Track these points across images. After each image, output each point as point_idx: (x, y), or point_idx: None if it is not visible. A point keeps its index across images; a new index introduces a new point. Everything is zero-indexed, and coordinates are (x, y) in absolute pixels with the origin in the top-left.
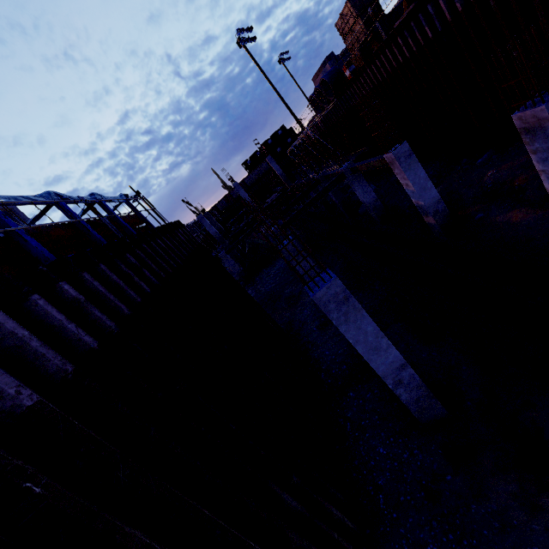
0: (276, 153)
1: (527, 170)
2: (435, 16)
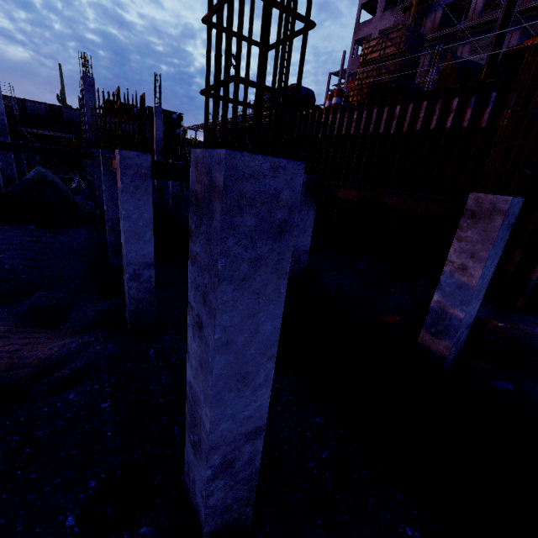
0: None
1: None
2: (535, 105)
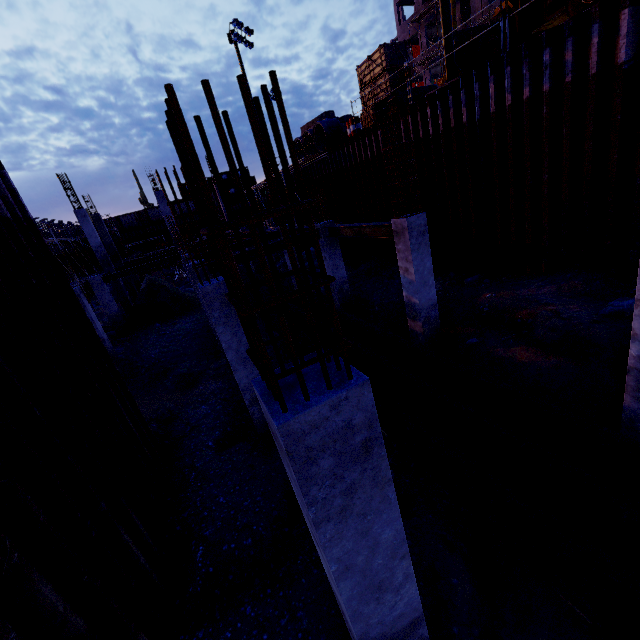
0: (228, 192)
1: (534, 305)
2: (479, 99)
